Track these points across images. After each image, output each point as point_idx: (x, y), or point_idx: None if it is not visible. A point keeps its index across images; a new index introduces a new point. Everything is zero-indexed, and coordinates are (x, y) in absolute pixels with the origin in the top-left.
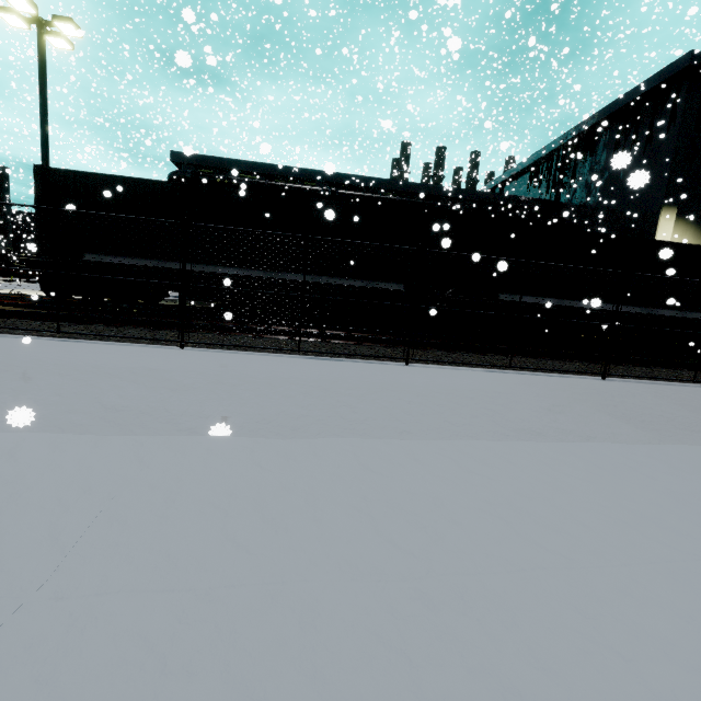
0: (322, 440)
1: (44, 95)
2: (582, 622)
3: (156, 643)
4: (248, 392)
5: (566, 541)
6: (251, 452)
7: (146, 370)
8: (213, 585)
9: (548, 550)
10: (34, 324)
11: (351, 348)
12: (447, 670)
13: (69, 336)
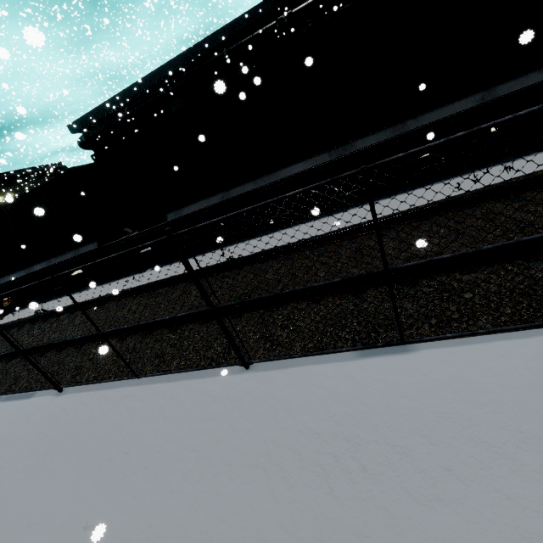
0: None
1: None
2: None
3: None
4: None
5: None
6: None
7: None
8: None
9: None
10: None
11: None
12: None
13: None
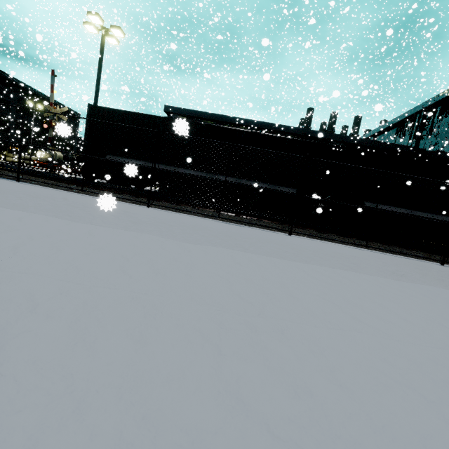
0: (212, 247)
1: (100, 68)
2: (388, 368)
3: (37, 298)
4: (179, 230)
5: (387, 325)
6: (161, 243)
7: (121, 211)
8: (96, 285)
9: (368, 325)
10: (71, 186)
11: (253, 221)
12: (249, 363)
13: (87, 194)
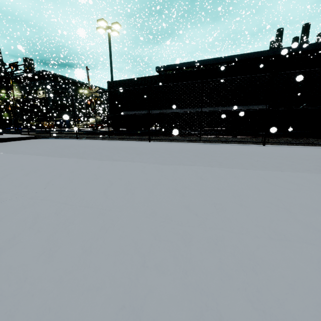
0: (182, 166)
1: (110, 55)
2: None
3: (39, 217)
4: (167, 155)
5: None
6: (143, 168)
7: (130, 147)
8: (81, 205)
9: None
10: (104, 136)
11: (229, 139)
12: (166, 277)
13: (113, 139)
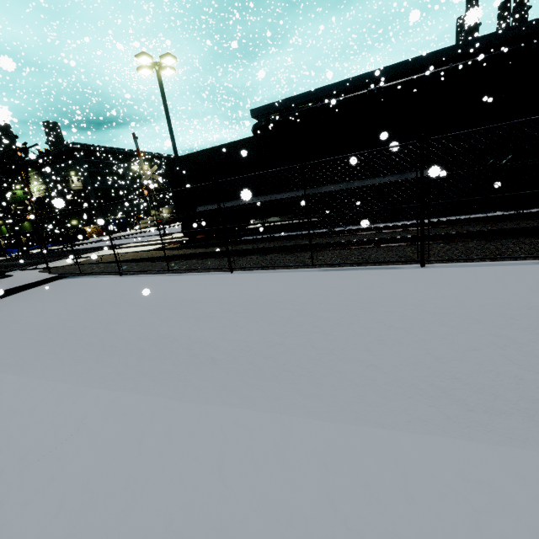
0: (217, 409)
1: (167, 111)
2: None
3: None
4: (244, 319)
5: None
6: (149, 422)
7: (189, 302)
8: None
9: None
10: (163, 265)
11: (366, 253)
12: None
13: (175, 272)
